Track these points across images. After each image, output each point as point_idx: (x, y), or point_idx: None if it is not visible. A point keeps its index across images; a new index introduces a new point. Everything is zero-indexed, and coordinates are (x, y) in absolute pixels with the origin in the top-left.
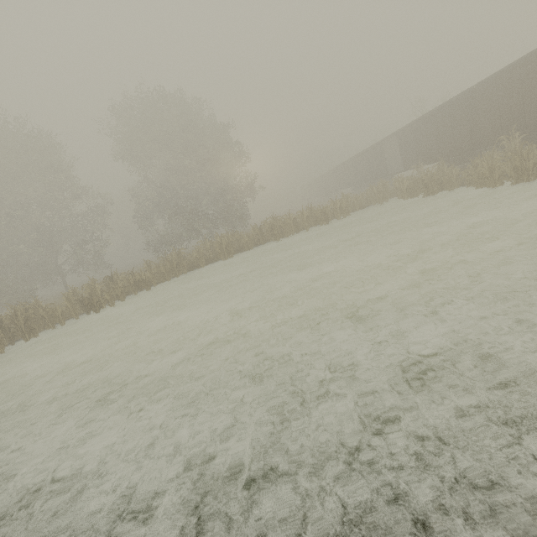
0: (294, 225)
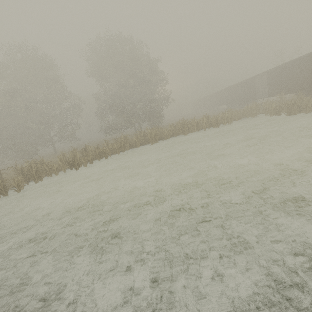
0: (197, 126)
